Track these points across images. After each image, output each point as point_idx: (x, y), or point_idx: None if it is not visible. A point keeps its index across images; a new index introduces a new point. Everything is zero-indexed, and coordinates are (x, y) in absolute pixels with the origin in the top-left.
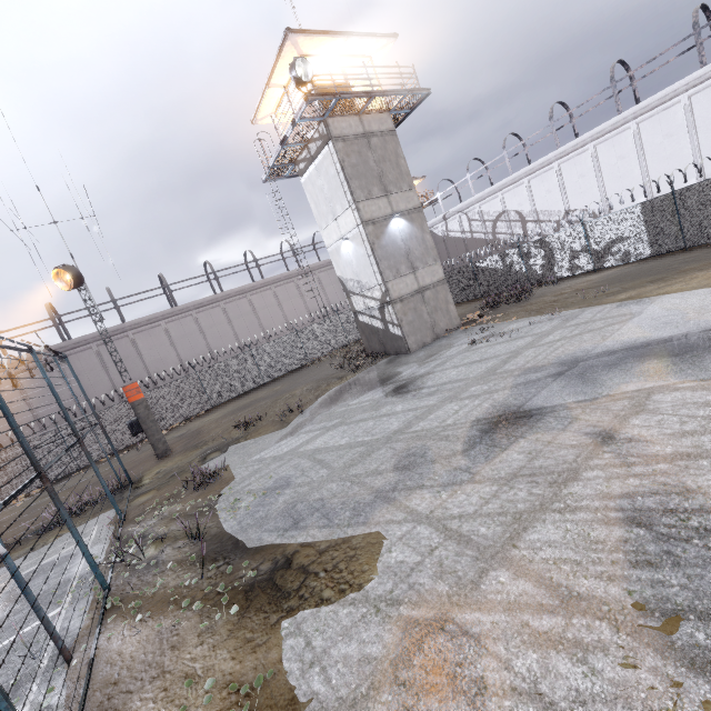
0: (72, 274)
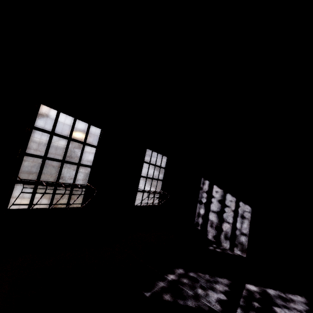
0: None
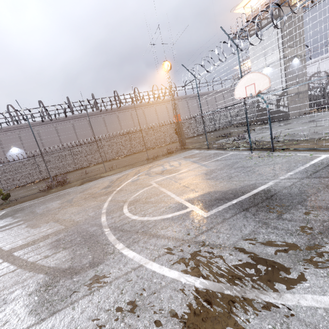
0: (170, 64)
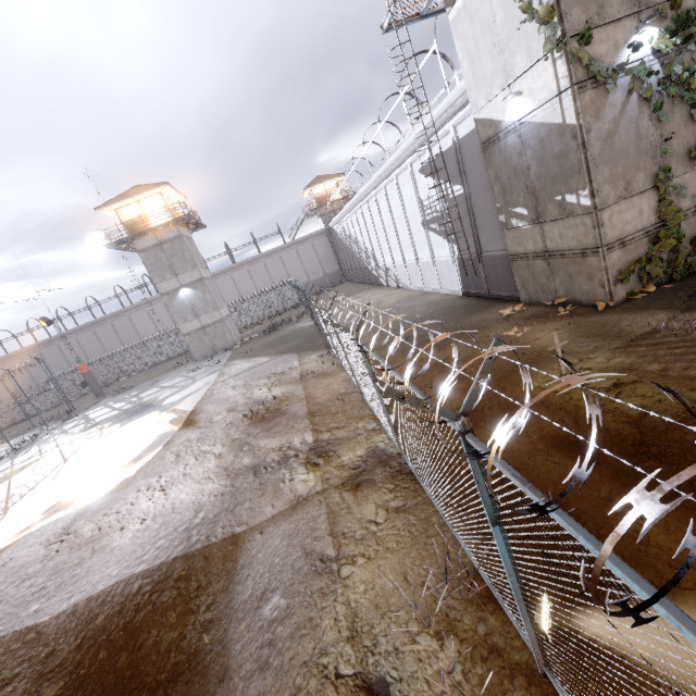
0: (46, 322)
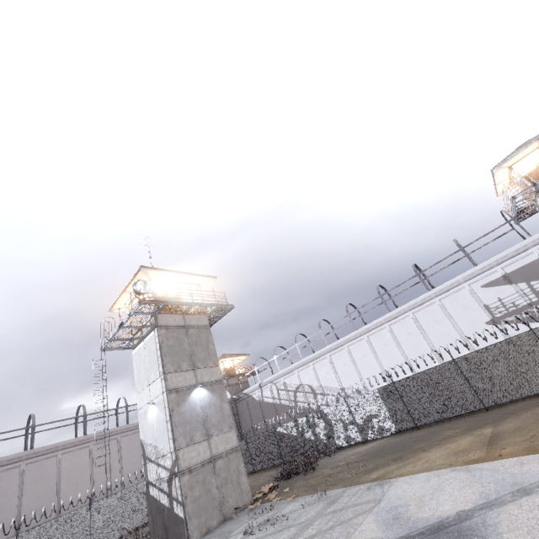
0: None
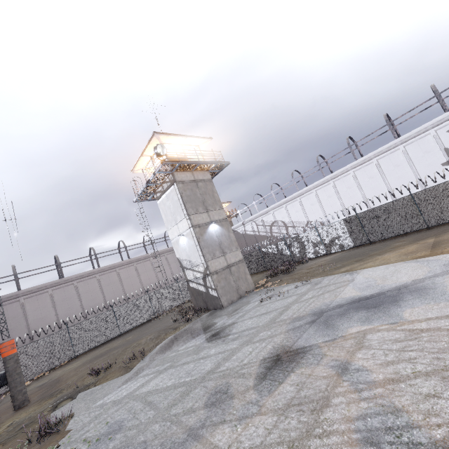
0: None
